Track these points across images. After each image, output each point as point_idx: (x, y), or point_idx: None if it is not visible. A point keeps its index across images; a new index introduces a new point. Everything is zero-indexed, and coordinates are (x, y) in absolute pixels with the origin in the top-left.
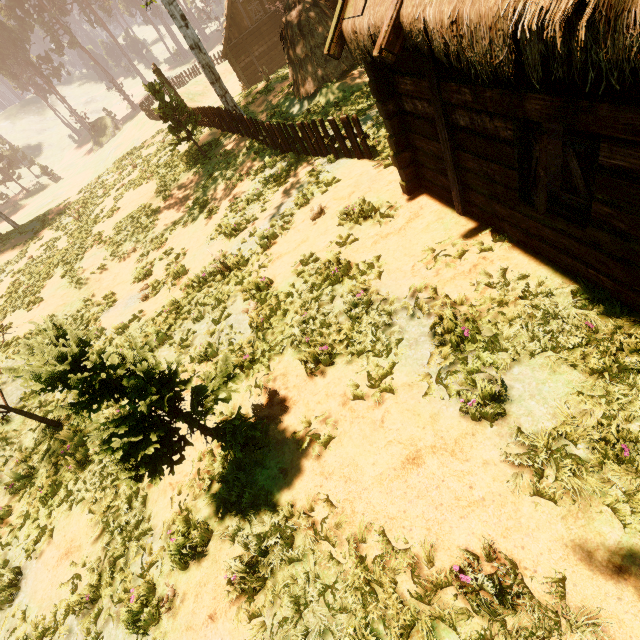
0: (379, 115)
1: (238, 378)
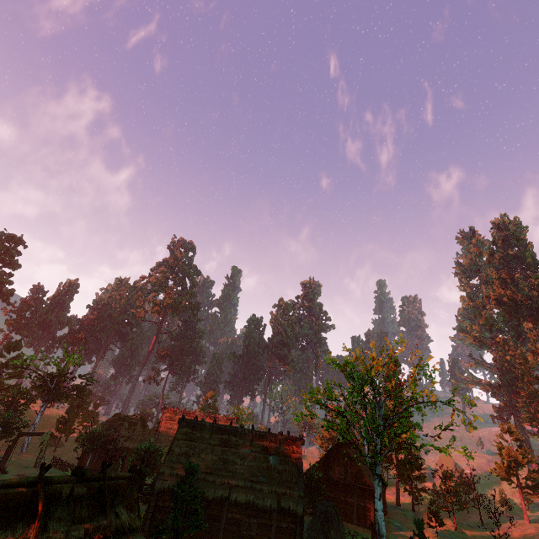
0: (352, 536)
1: (427, 525)
